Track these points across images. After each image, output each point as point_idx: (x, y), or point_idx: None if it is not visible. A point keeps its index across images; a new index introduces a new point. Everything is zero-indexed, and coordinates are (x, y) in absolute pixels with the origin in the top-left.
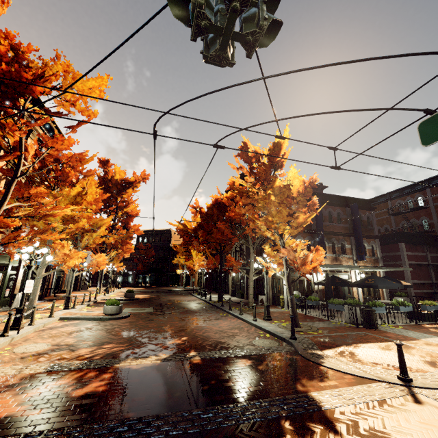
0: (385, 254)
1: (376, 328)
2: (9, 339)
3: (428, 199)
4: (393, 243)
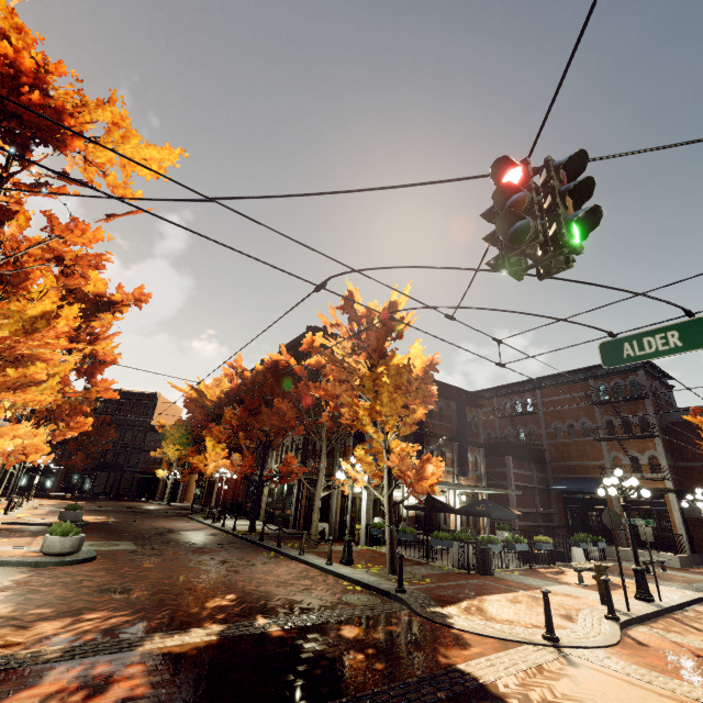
0: (489, 469)
1: (492, 573)
2: None
3: (537, 403)
4: (500, 456)
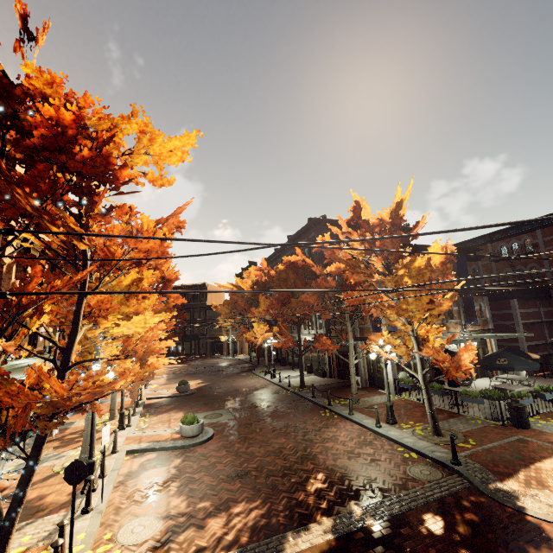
0: (493, 312)
1: (529, 427)
2: (100, 518)
3: (538, 242)
4: (503, 300)
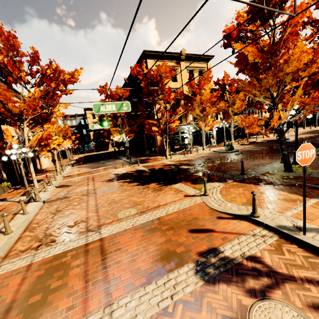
0: None
1: None
2: (183, 156)
3: None
4: None
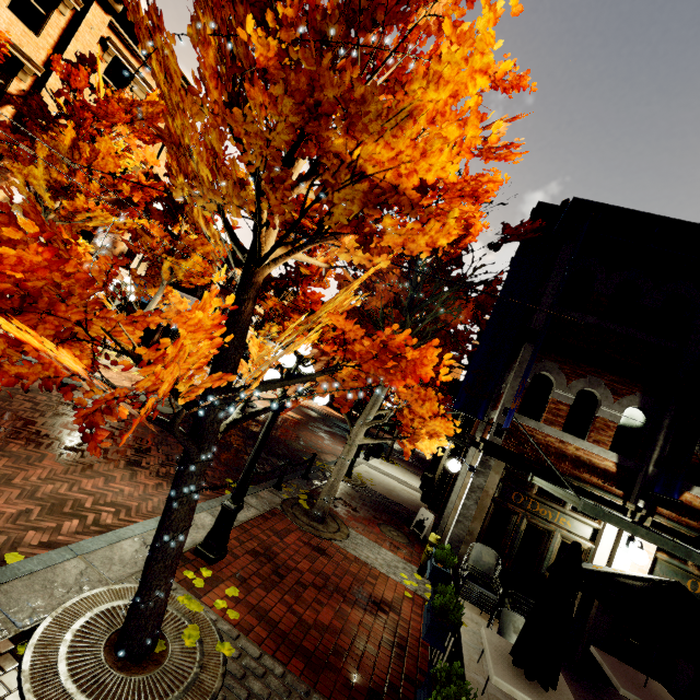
0: None
1: None
2: None
3: None
4: None
